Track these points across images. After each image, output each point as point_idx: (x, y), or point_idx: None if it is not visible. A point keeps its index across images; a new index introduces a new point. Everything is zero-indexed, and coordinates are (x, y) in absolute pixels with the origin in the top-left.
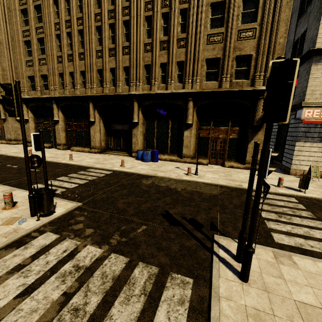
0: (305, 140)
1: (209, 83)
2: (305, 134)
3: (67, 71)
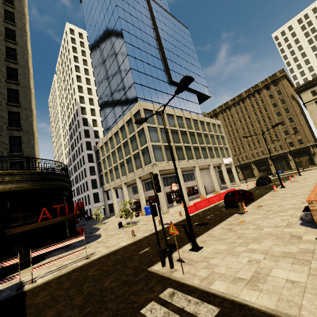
0: None
1: (291, 148)
2: None
3: (239, 157)
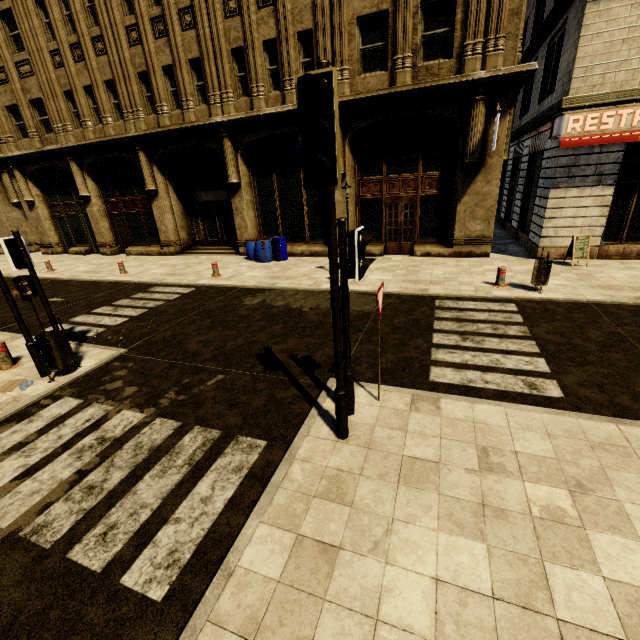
0: (567, 184)
1: (370, 78)
2: (568, 171)
3: (78, 86)
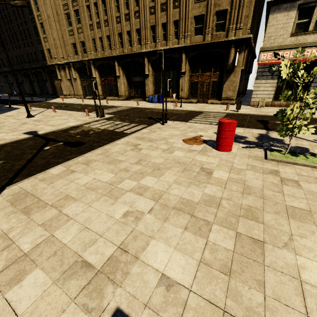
0: (261, 78)
1: (196, 37)
2: (261, 73)
3: (97, 37)
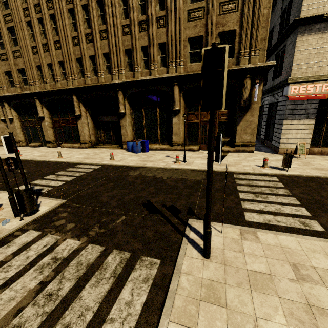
0: (292, 118)
1: (193, 65)
2: (292, 112)
3: (44, 63)
